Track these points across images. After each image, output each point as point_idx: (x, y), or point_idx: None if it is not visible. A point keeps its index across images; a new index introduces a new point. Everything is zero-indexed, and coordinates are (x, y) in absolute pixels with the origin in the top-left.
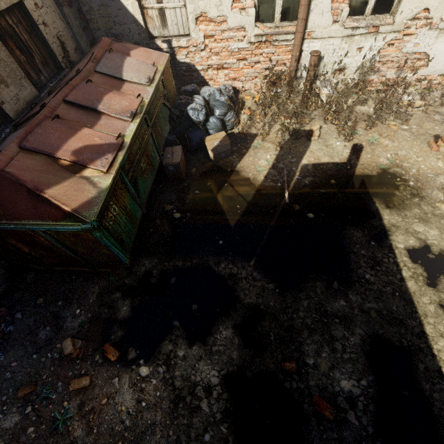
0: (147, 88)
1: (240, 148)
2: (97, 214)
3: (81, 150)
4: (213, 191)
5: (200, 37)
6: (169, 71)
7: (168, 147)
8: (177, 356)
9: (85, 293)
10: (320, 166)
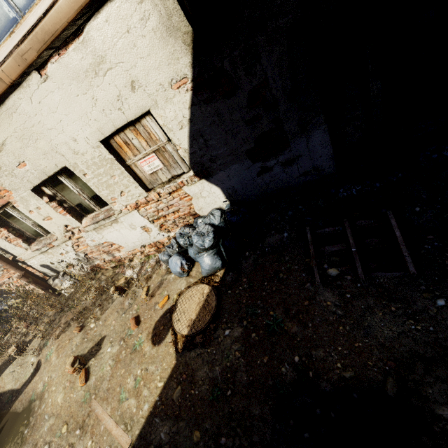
0: None
1: None
2: None
3: None
4: None
5: None
6: None
7: None
8: None
9: None
10: (1, 397)
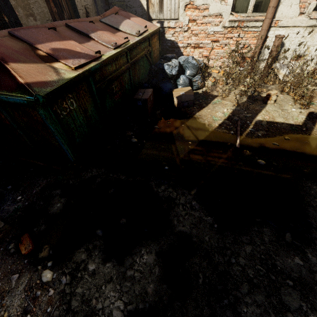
0: (135, 37)
1: (201, 103)
2: (47, 92)
3: (60, 50)
4: (170, 128)
5: (185, 20)
6: (157, 38)
7: (142, 88)
8: (87, 270)
9: (33, 184)
10: (274, 124)
